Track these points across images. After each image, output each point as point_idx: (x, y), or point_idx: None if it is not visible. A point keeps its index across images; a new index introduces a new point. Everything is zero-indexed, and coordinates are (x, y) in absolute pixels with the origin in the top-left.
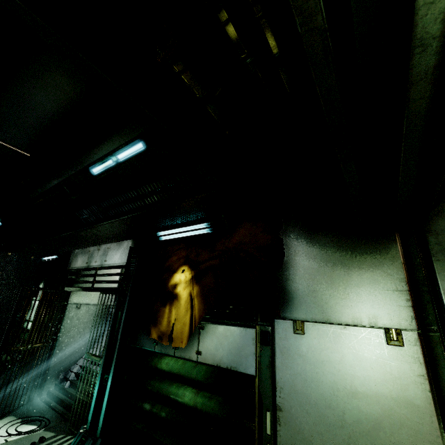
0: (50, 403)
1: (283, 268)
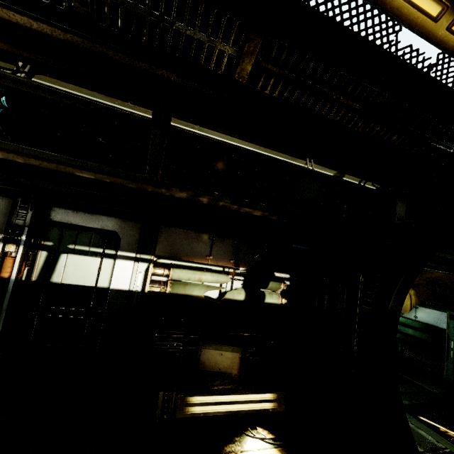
0: None
1: None
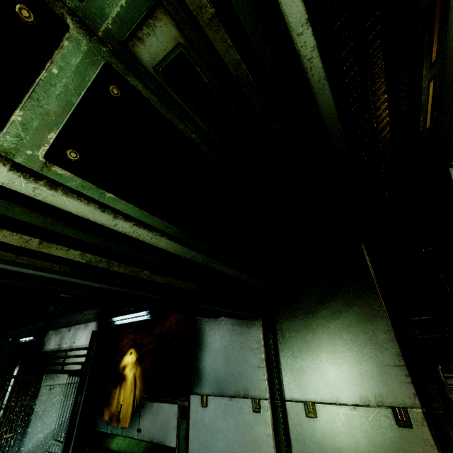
0: None
1: (197, 349)
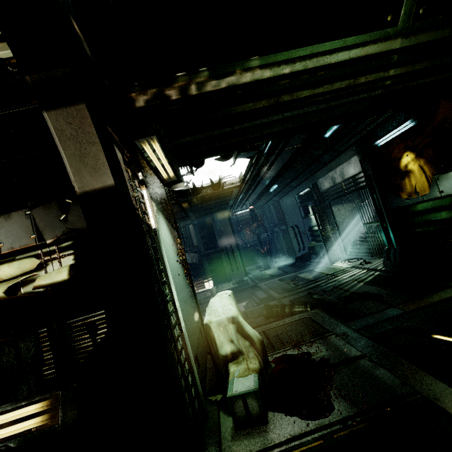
0: (355, 255)
1: None
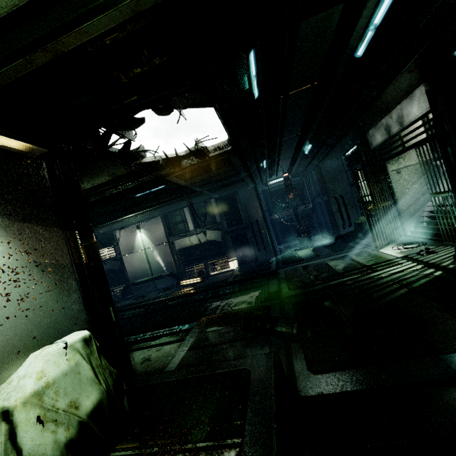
0: (417, 236)
1: None
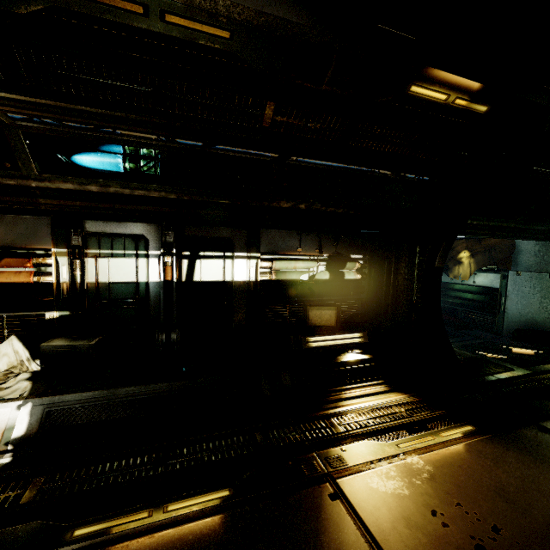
0: None
1: (515, 253)
